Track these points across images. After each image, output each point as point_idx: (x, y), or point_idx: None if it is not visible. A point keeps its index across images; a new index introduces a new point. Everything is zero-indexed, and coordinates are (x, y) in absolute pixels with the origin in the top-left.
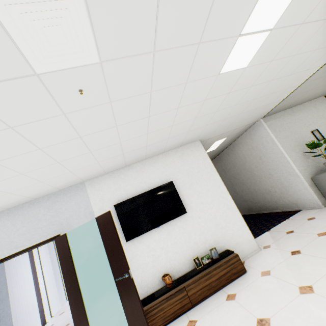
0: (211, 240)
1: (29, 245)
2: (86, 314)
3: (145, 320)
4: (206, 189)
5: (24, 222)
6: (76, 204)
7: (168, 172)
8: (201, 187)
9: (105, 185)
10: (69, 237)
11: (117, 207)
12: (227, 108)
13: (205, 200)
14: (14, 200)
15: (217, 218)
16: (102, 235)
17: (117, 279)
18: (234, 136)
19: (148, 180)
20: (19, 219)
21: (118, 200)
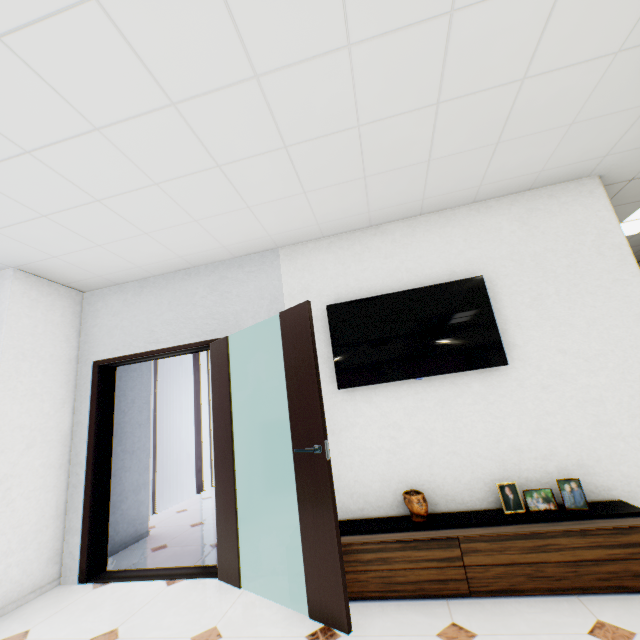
0: (569, 457)
1: (174, 344)
2: (235, 495)
3: (338, 563)
4: (585, 316)
5: (173, 304)
6: (256, 289)
7: (474, 255)
8: (572, 310)
9: (318, 261)
10: (234, 348)
11: (332, 311)
12: None
13: (574, 346)
14: (159, 258)
15: (605, 405)
16: (286, 351)
17: (297, 450)
18: None
19: (418, 265)
20: (166, 297)
21: (338, 299)
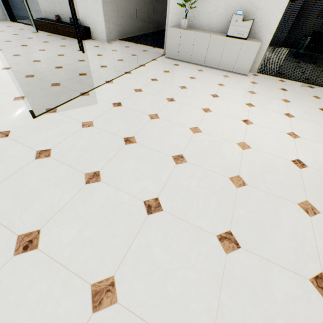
0: (83, 15)
1: None
2: (25, 6)
3: (33, 21)
4: None
5: None
6: None
7: None
8: None
9: None
10: None
11: None
12: None
13: None
14: None
15: (88, 3)
16: None
17: None
18: None
19: None
20: None
21: None
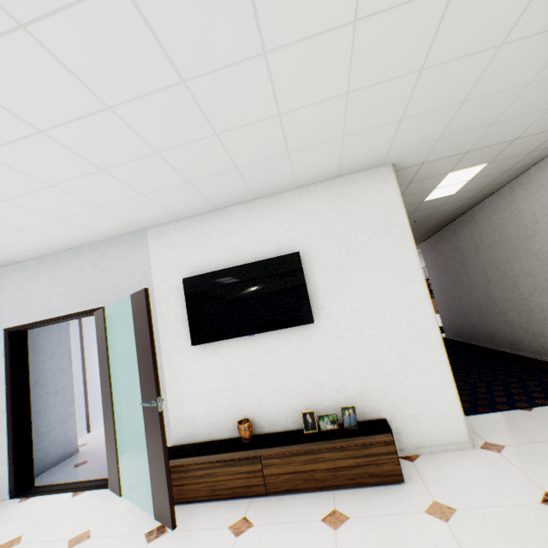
0: (354, 389)
1: (68, 312)
2: (115, 431)
3: (167, 483)
4: (373, 282)
5: (64, 279)
6: (130, 264)
7: (296, 233)
8: (364, 277)
9: (177, 240)
10: (115, 315)
11: (187, 283)
12: (464, 58)
13: (363, 306)
14: (43, 244)
15: (381, 350)
16: (135, 326)
17: (141, 404)
18: (515, 161)
19: (254, 242)
20: (59, 273)
21: (193, 272)
